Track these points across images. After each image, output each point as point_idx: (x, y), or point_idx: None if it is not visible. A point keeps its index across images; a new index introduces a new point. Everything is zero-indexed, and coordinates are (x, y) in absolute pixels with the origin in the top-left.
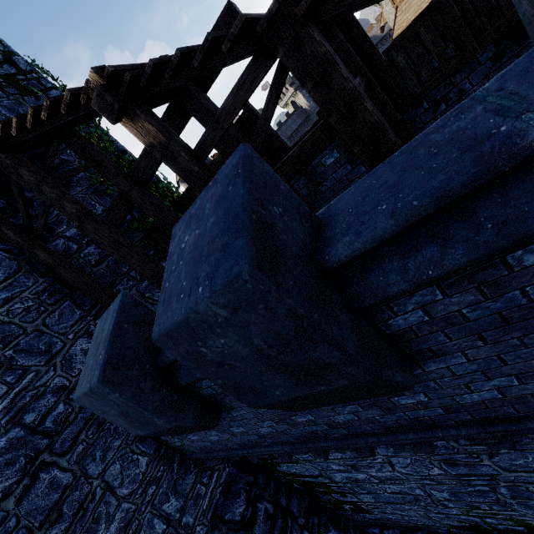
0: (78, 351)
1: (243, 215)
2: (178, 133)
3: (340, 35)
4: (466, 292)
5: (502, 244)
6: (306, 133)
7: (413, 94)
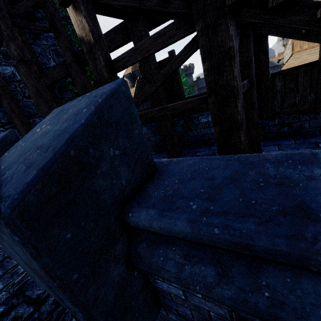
0: None
1: (61, 146)
2: (120, 45)
3: (252, 44)
4: (220, 307)
5: (267, 319)
6: (199, 94)
7: (273, 111)
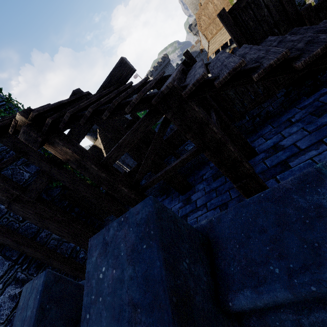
0: (7, 298)
1: (165, 301)
2: (87, 132)
3: None
4: None
5: None
6: (174, 131)
7: (240, 112)
